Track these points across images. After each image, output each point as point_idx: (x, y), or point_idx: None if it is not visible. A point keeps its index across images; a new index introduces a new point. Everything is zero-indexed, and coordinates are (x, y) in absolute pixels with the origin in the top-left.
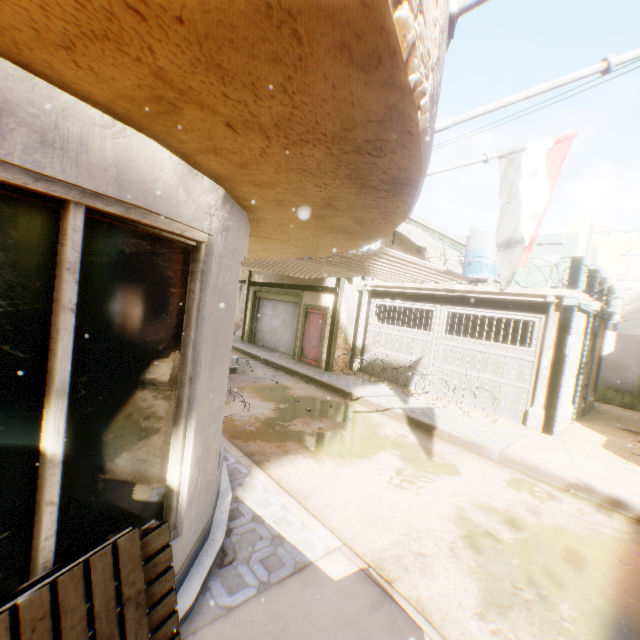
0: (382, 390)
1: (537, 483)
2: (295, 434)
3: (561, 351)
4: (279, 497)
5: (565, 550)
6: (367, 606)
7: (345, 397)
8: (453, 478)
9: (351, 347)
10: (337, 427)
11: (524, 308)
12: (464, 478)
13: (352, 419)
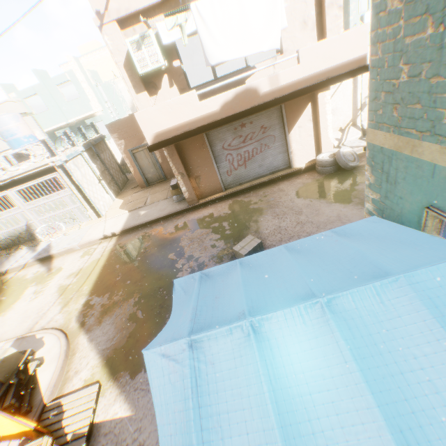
0: (22, 253)
1: (92, 247)
2: None
3: (76, 184)
4: None
5: (92, 268)
6: (19, 346)
7: (0, 276)
8: (59, 274)
9: None
10: None
11: (47, 173)
12: (64, 270)
13: (8, 286)
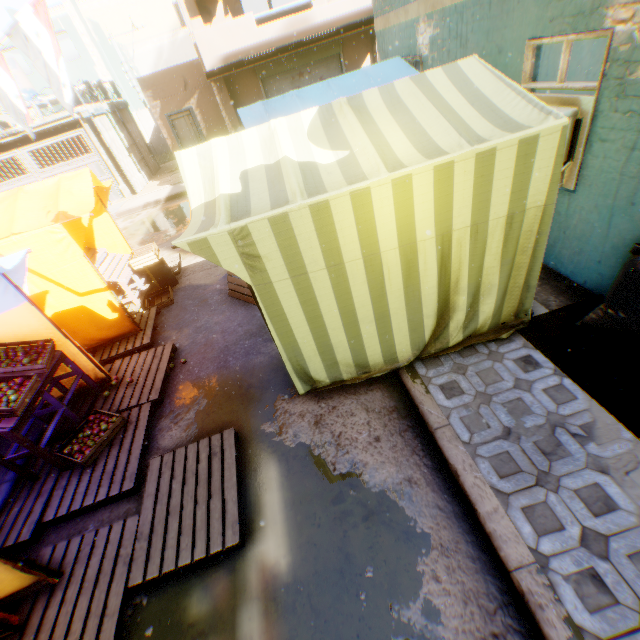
0: None
1: (134, 214)
2: None
3: (107, 147)
4: None
5: (141, 223)
6: None
7: None
8: None
9: None
10: None
11: (70, 128)
12: None
13: None
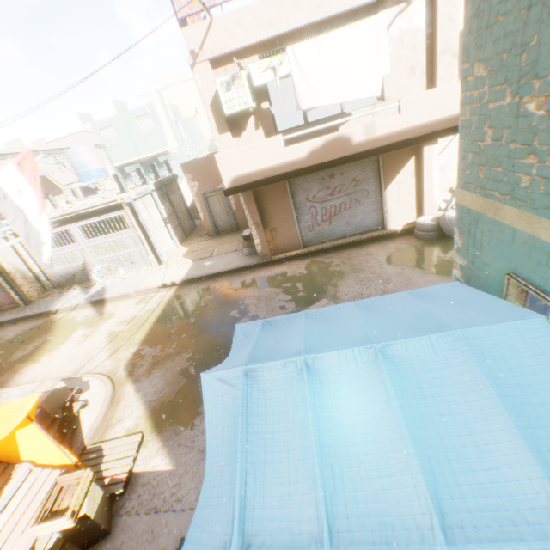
0: (74, 294)
1: (149, 295)
2: (20, 360)
3: (141, 225)
4: (18, 389)
5: (147, 317)
6: None
7: (50, 315)
8: (111, 319)
9: (35, 278)
10: (47, 338)
11: (113, 209)
12: (117, 316)
13: (57, 326)
